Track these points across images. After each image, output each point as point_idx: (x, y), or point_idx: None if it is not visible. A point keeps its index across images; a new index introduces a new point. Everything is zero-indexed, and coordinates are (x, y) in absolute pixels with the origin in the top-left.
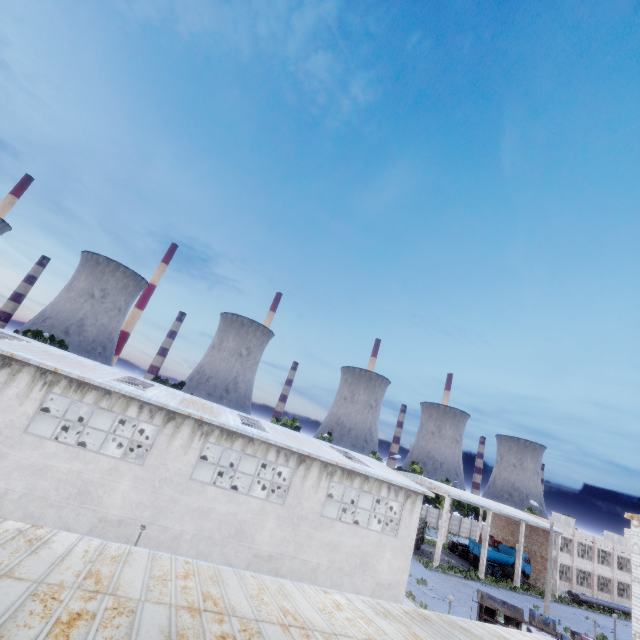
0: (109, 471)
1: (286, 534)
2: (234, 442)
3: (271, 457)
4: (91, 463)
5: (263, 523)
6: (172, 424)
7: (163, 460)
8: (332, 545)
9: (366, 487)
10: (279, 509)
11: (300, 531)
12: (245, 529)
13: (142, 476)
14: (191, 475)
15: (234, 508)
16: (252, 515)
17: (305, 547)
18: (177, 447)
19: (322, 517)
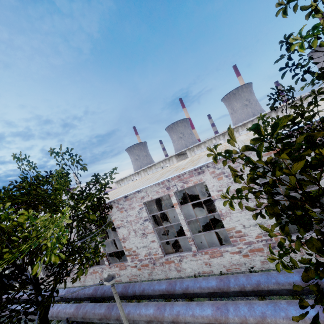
0: None
1: None
2: (307, 99)
3: None
4: None
5: None
6: (279, 113)
7: None
8: None
9: None
10: None
11: None
12: None
13: None
14: None
15: None
16: None
17: None
18: None
19: None
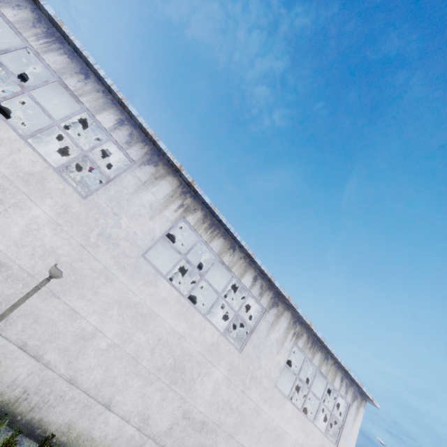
0: (26, 175)
1: (232, 396)
2: (214, 238)
3: (246, 281)
4: (2, 145)
5: (210, 367)
6: (150, 169)
7: (117, 208)
8: (276, 433)
9: (324, 368)
10: (234, 355)
11: (248, 398)
12: (186, 366)
13: (76, 213)
14: (145, 251)
15: (183, 328)
16: (201, 349)
17: (247, 425)
18: (144, 202)
19: (276, 388)
